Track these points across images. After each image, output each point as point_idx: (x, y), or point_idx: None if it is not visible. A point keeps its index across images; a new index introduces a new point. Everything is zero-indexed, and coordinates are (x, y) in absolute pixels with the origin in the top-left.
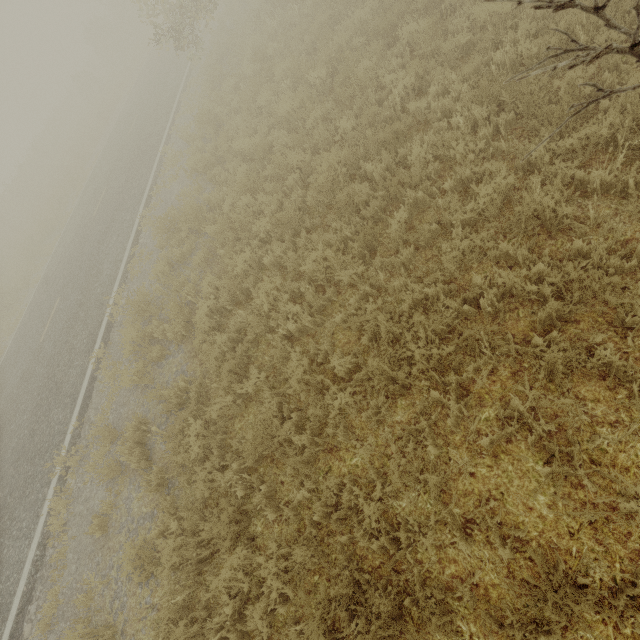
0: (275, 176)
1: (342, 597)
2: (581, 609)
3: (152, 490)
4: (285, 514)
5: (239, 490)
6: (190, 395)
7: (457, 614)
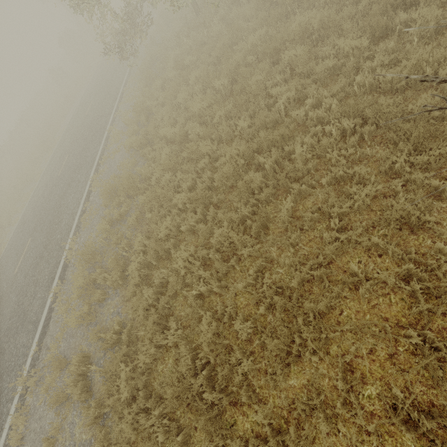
0: (190, 157)
1: None
2: None
3: (90, 424)
4: None
5: (160, 435)
6: (122, 338)
7: None
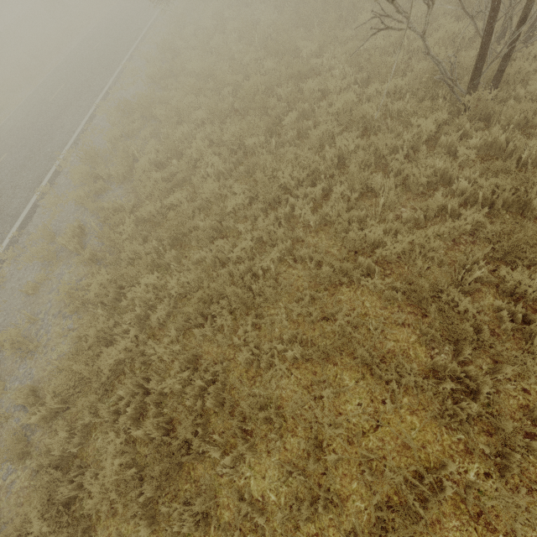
0: (214, 91)
1: (216, 294)
2: (341, 288)
3: (86, 259)
4: (186, 266)
5: (155, 256)
6: (126, 208)
7: (280, 300)
